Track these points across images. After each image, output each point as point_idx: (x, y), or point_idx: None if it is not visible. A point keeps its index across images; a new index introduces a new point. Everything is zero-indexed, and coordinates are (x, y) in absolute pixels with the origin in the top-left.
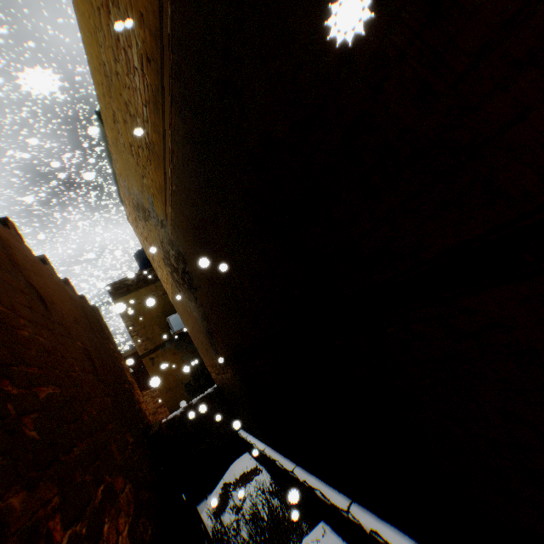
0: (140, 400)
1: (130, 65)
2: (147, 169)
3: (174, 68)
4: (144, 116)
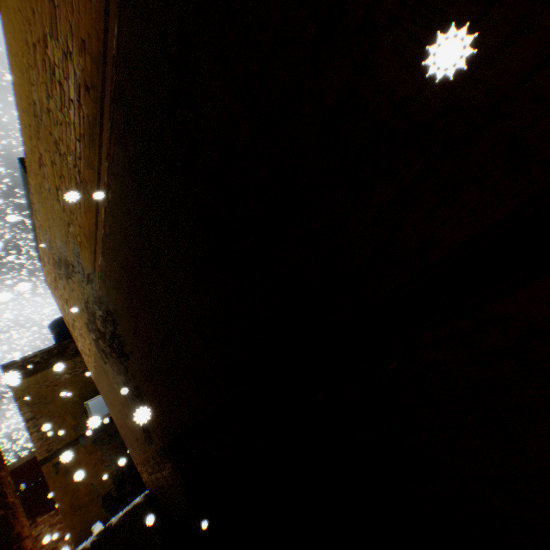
0: (25, 533)
1: (66, 98)
2: (76, 214)
3: (118, 90)
4: (78, 152)
